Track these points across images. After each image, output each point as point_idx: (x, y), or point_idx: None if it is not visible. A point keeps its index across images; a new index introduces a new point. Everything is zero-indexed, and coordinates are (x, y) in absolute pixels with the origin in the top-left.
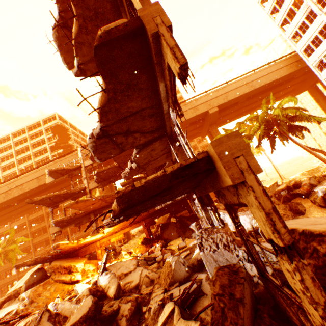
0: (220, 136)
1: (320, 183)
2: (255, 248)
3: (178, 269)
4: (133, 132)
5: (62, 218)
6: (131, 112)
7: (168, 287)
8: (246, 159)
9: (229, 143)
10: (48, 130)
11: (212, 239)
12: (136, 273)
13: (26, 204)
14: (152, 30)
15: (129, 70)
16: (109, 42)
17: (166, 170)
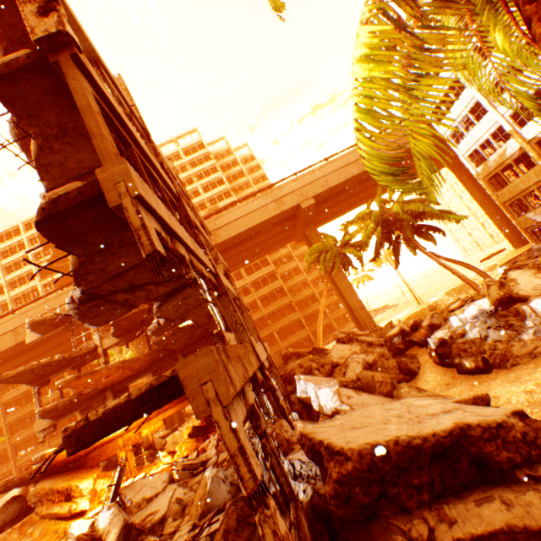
0: (315, 248)
1: (445, 322)
2: (282, 468)
3: (216, 489)
4: (141, 285)
5: (56, 404)
6: (127, 266)
7: (199, 519)
8: (215, 385)
9: (197, 364)
10: (35, 241)
11: (253, 444)
12: (165, 496)
13: None
14: (113, 202)
15: (101, 231)
16: (56, 215)
17: (132, 393)
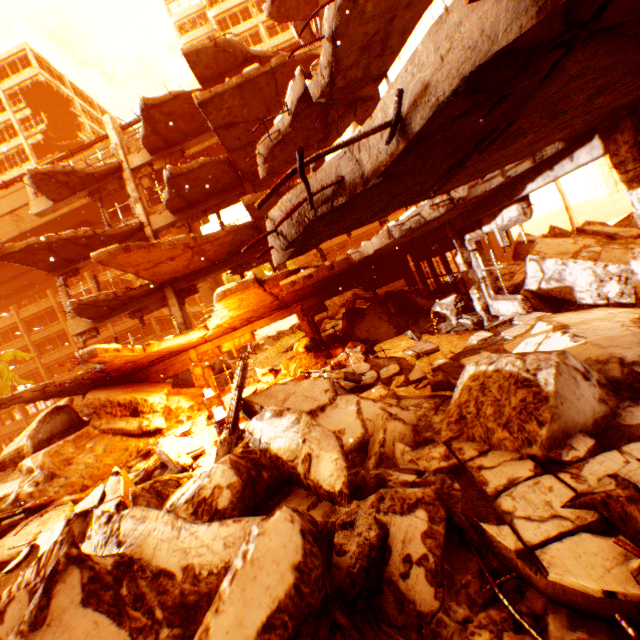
0: None
1: None
2: None
3: (569, 392)
4: None
5: (94, 297)
6: None
7: (547, 451)
8: None
9: None
10: (16, 99)
11: None
12: (342, 412)
13: (3, 280)
14: None
15: None
16: None
17: None
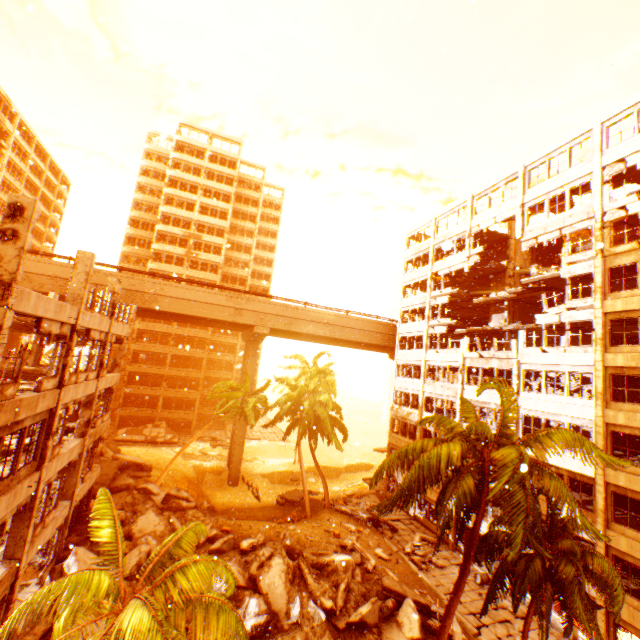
0: (221, 394)
1: (229, 553)
2: None
3: None
4: None
5: None
6: None
7: None
8: None
9: None
10: None
11: None
12: None
13: None
14: None
15: None
16: None
17: None
